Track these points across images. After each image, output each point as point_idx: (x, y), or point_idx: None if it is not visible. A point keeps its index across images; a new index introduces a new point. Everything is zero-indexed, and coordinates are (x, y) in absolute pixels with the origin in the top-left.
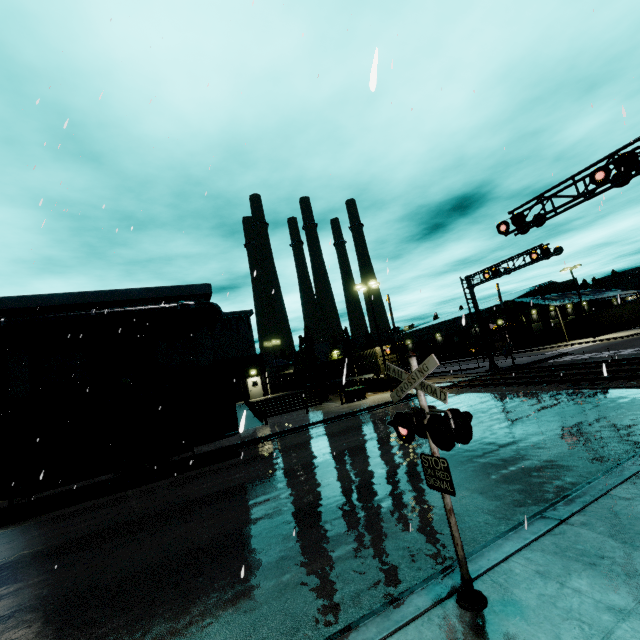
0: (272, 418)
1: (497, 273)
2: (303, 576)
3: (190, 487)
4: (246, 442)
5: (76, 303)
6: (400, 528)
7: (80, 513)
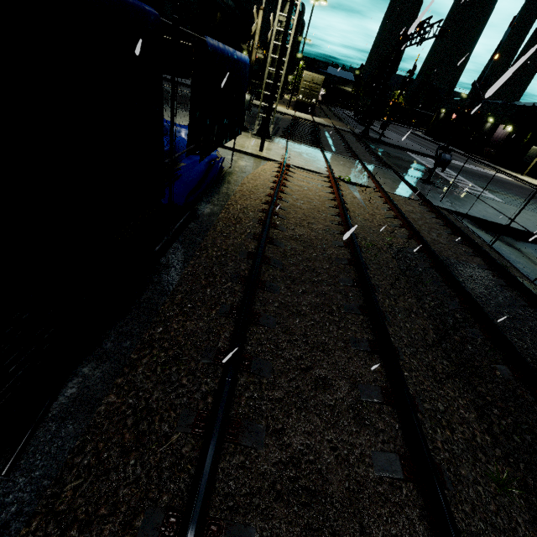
0: None
1: (404, 37)
2: None
3: None
4: None
5: None
6: None
7: None
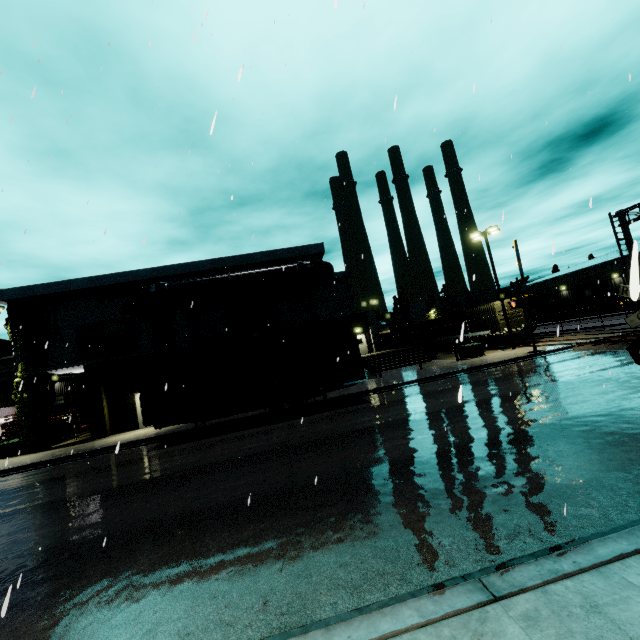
0: (383, 373)
1: None
2: (496, 497)
3: (333, 424)
4: (368, 391)
5: (215, 268)
6: (595, 468)
7: (247, 437)
